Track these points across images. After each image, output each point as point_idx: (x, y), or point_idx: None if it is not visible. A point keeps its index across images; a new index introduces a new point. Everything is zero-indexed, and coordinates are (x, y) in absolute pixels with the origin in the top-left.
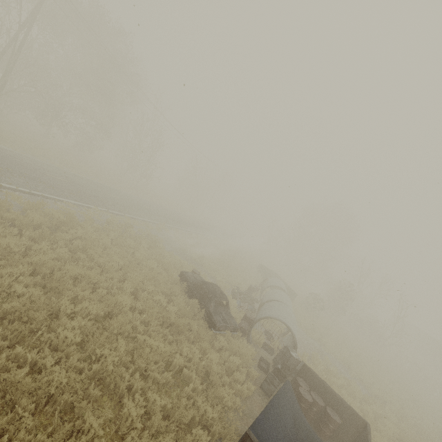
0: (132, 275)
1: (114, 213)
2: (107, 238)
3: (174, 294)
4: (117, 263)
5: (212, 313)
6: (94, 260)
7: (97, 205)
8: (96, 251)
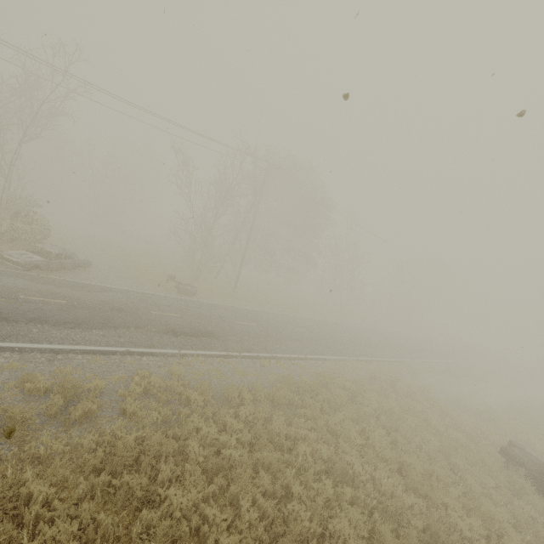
0: (459, 461)
1: (363, 359)
2: (396, 405)
3: (521, 490)
4: (430, 442)
5: None
6: (411, 441)
7: (347, 354)
8: (403, 427)
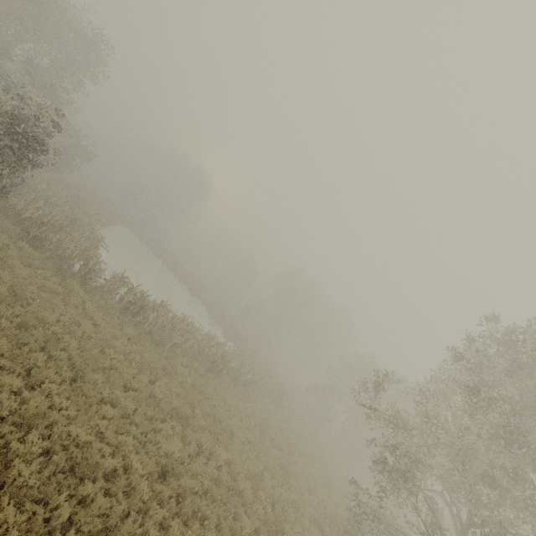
0: None
1: None
2: None
3: None
4: None
5: None
6: None
7: None
8: None
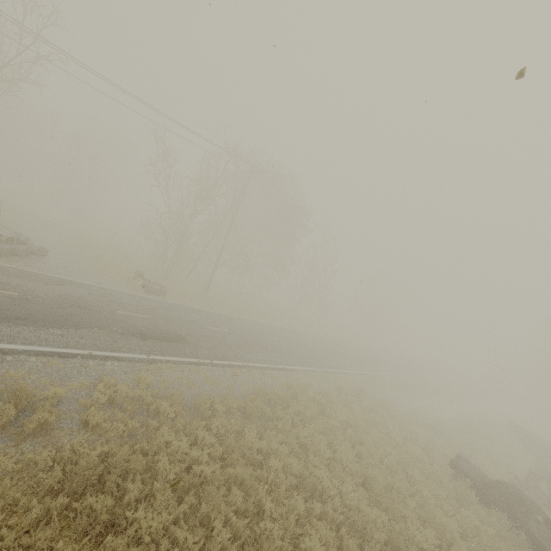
0: (416, 473)
1: (331, 371)
2: (361, 418)
3: (466, 500)
4: (391, 455)
5: (541, 540)
6: (374, 455)
7: (315, 365)
8: (367, 441)
